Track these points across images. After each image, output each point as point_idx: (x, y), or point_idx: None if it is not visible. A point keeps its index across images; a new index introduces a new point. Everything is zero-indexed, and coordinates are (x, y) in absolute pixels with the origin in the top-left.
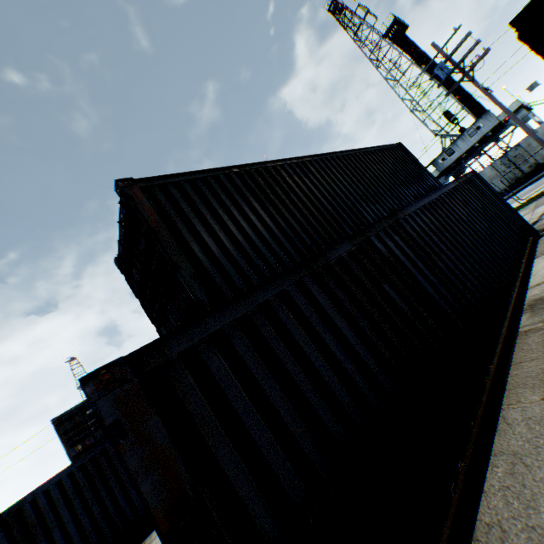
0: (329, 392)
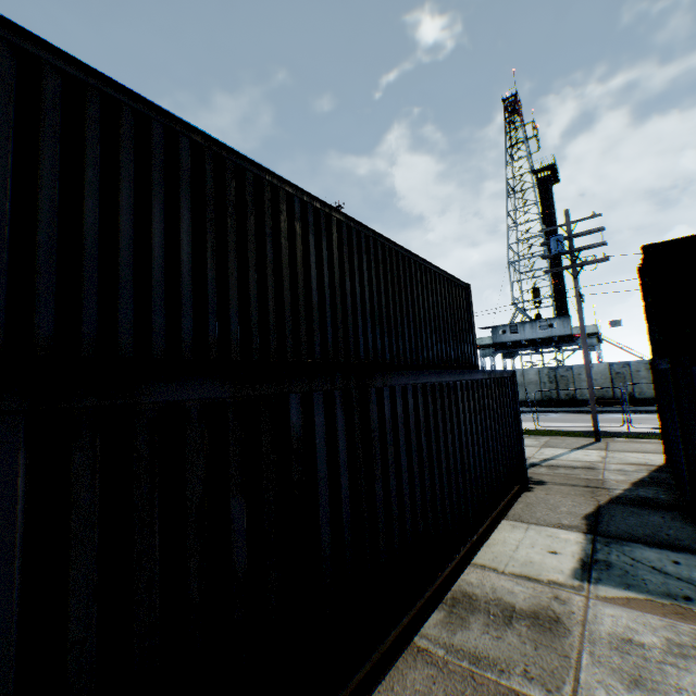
0: None
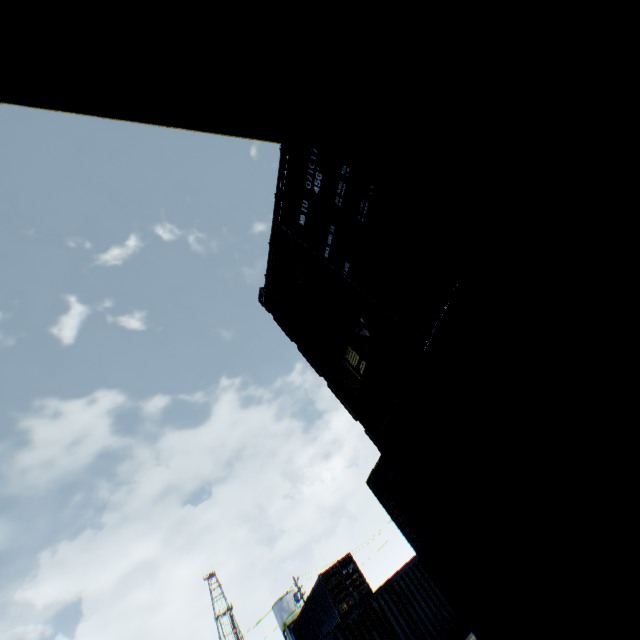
0: None
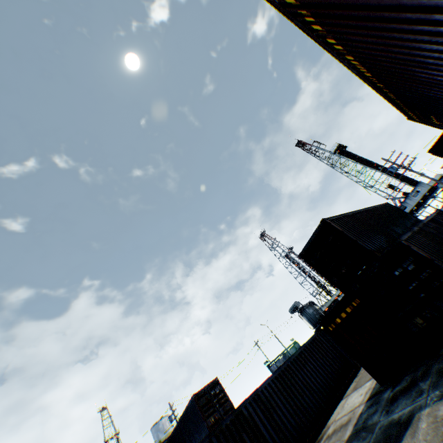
0: (440, 254)
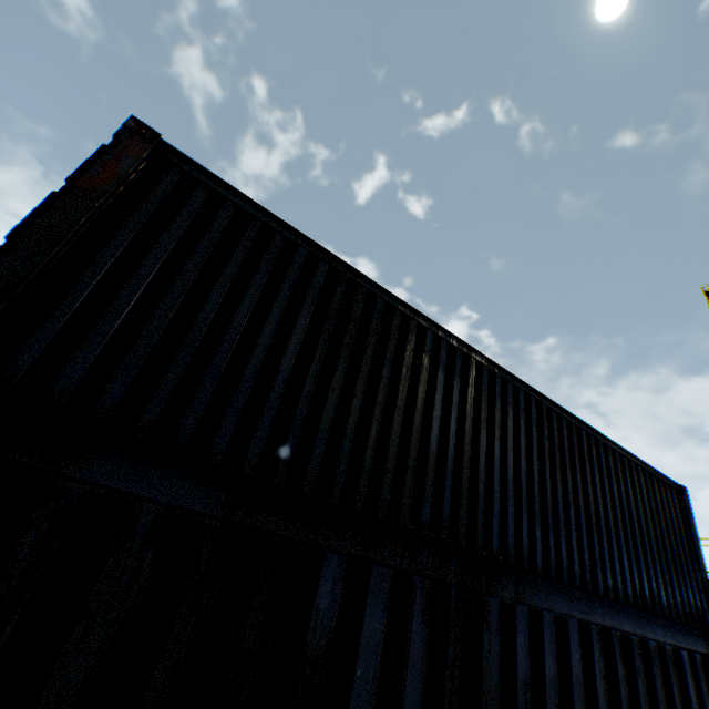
0: None
